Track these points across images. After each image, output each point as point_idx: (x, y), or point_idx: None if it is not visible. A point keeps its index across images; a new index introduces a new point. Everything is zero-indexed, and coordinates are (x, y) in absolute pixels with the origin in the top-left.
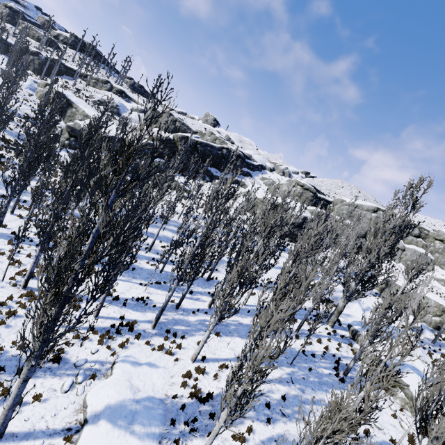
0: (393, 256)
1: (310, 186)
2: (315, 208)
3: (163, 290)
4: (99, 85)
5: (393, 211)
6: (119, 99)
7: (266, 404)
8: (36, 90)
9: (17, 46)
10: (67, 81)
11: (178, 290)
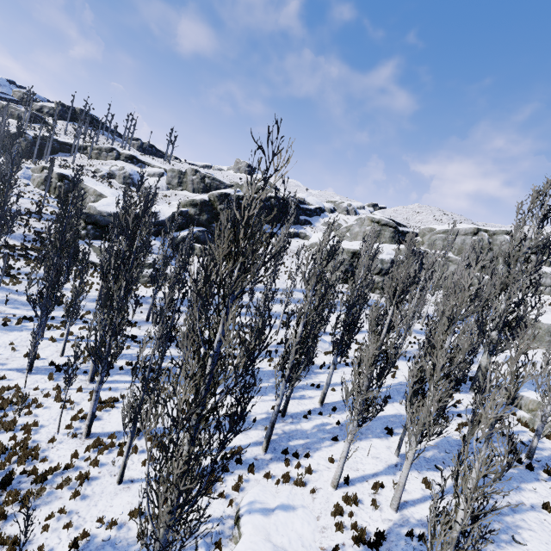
0: (538, 287)
1: (388, 220)
2: (402, 246)
3: (256, 396)
4: (103, 155)
5: (522, 229)
6: (131, 166)
7: None
8: (32, 177)
9: (1, 130)
10: (64, 158)
11: (274, 390)
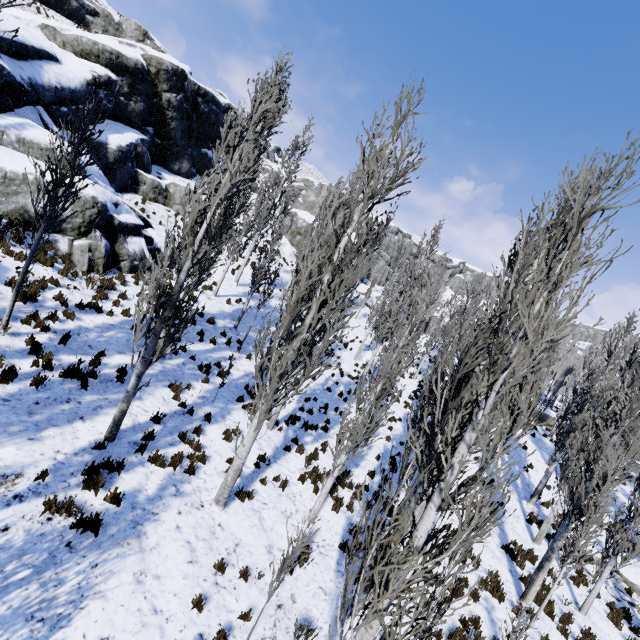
0: None
1: None
2: None
3: None
4: None
5: None
6: None
7: (613, 498)
8: None
9: None
10: None
11: None
